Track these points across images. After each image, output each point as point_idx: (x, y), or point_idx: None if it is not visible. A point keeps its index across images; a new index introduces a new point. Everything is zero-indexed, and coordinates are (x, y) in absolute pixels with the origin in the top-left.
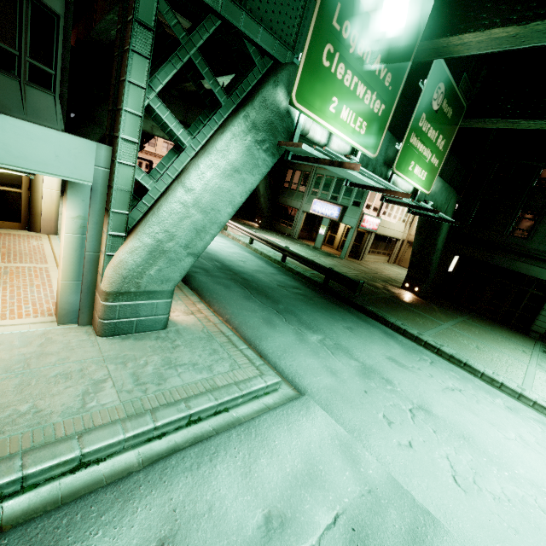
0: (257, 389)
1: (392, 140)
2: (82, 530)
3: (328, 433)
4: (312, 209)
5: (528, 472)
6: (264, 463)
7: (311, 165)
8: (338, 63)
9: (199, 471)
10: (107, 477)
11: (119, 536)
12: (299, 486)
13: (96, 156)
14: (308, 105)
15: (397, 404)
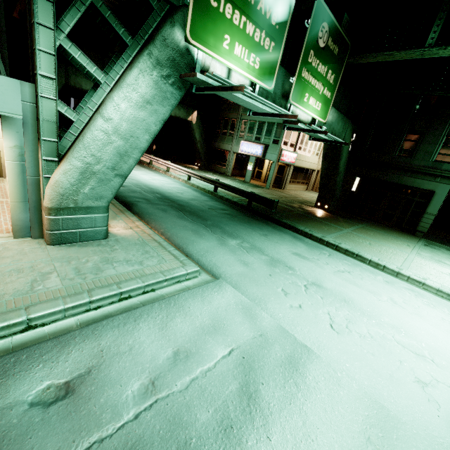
0: (179, 275)
1: (287, 75)
2: (26, 364)
3: (234, 302)
4: (240, 150)
5: (392, 320)
6: (178, 321)
7: (237, 112)
8: (225, 4)
9: (124, 327)
10: (50, 334)
11: (55, 367)
12: (205, 334)
13: (22, 92)
14: (203, 42)
15: (294, 282)
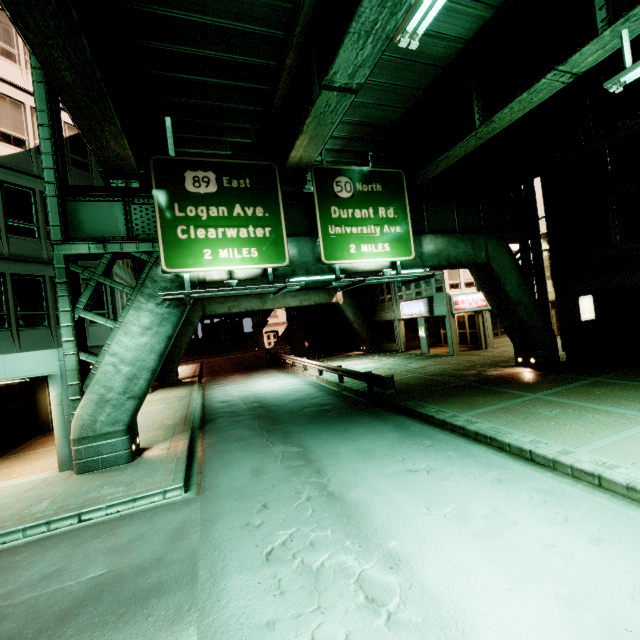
0: (152, 493)
1: (316, 240)
2: None
3: (179, 521)
4: (402, 314)
5: (404, 545)
6: (96, 541)
7: None
8: (196, 231)
9: (48, 545)
10: None
11: None
12: (104, 554)
13: (59, 356)
14: (181, 266)
15: (298, 493)
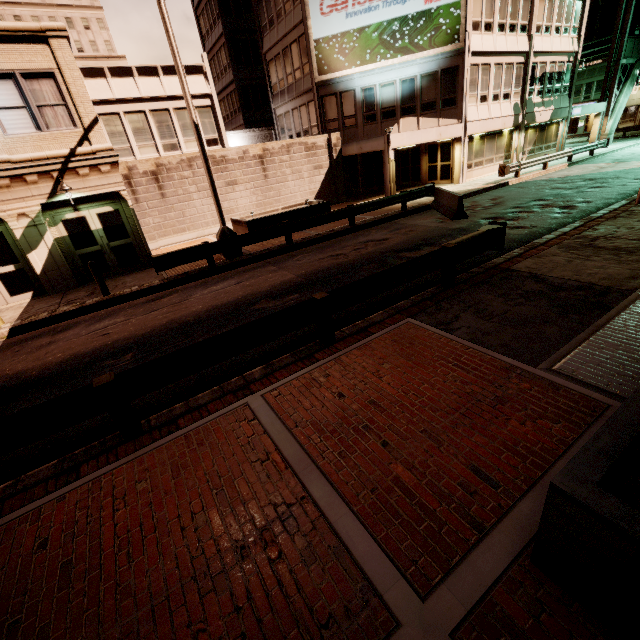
0: None
1: None
2: None
3: None
4: None
5: None
6: None
7: None
8: None
9: None
10: None
11: None
12: None
13: (605, 105)
14: None
15: None
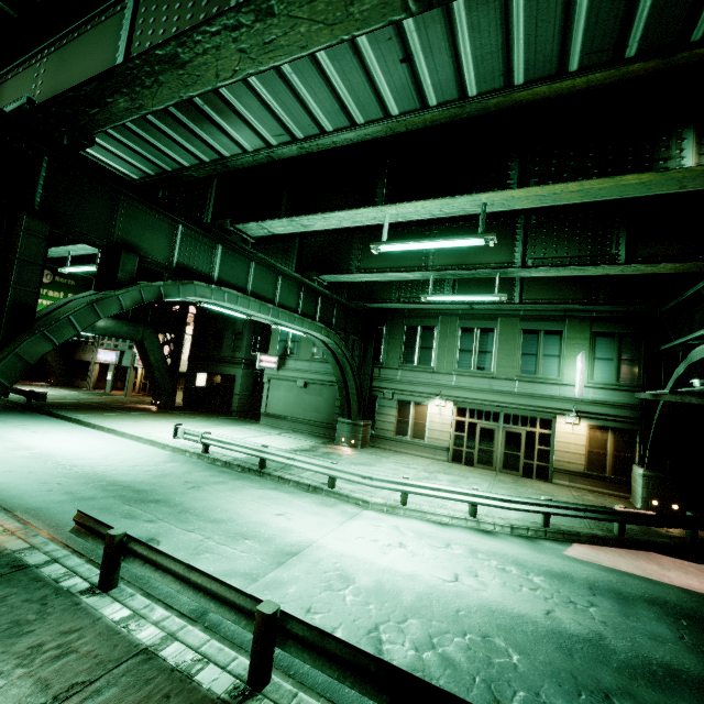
0: None
1: None
2: None
3: None
4: (98, 359)
5: (2, 434)
6: None
7: None
8: None
9: None
10: None
11: None
12: None
13: None
14: None
15: None
